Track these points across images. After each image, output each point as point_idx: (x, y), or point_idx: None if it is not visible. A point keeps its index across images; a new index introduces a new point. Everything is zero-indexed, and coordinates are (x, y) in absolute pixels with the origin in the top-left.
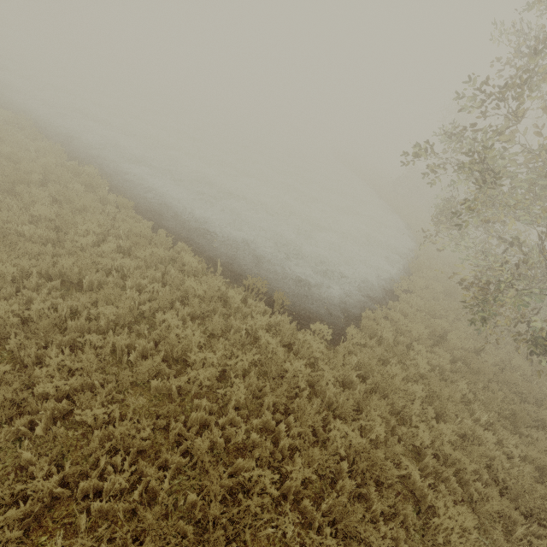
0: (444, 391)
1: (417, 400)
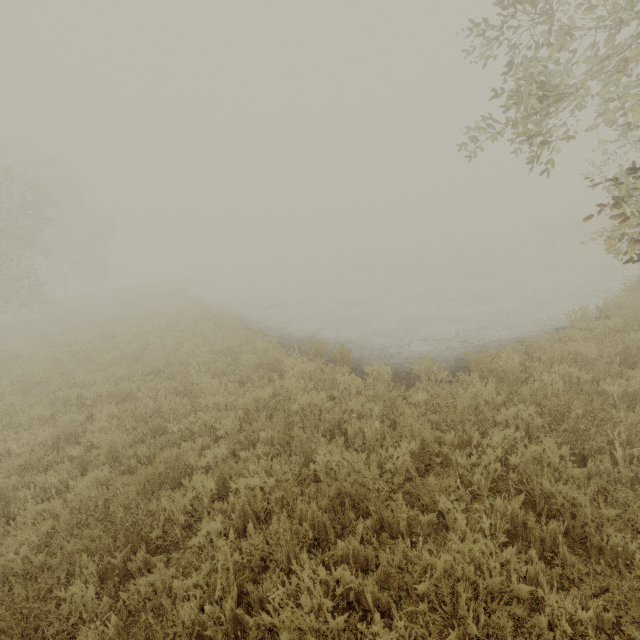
0: (576, 406)
1: (511, 426)
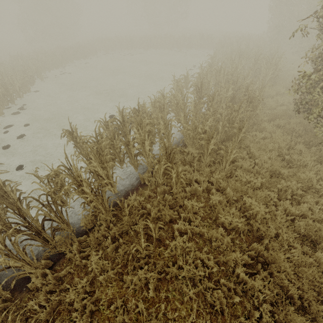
0: None
1: None
